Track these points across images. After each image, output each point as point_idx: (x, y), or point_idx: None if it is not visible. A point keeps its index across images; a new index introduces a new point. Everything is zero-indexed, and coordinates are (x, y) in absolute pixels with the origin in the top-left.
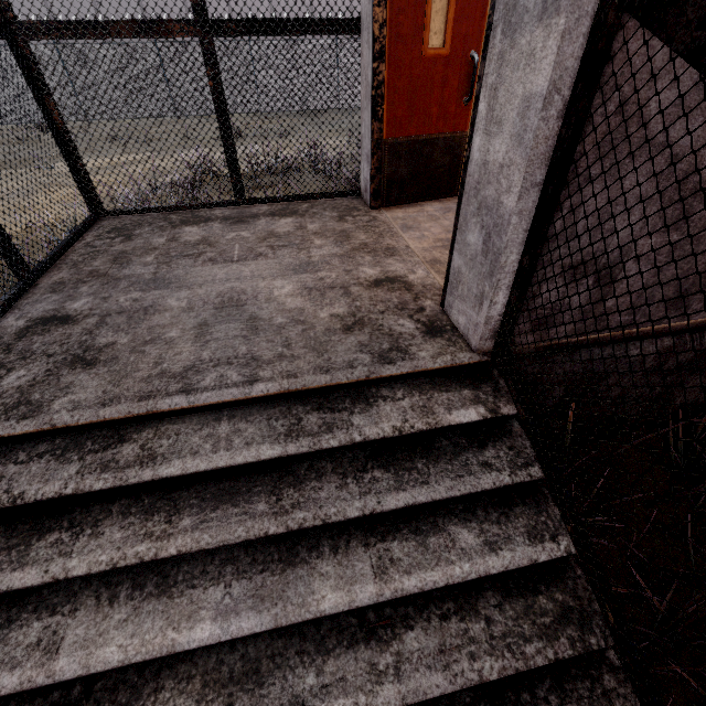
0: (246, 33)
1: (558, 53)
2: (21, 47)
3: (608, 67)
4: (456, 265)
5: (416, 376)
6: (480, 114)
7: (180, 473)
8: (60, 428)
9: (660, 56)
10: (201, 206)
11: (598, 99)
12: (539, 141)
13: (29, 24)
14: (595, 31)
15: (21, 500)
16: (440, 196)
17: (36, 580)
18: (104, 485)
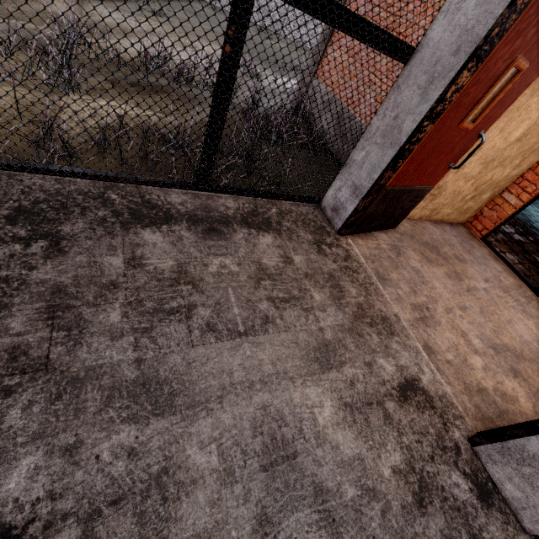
0: (301, 5)
1: None
2: None
3: None
4: (531, 448)
5: None
6: None
7: None
8: None
9: None
10: (150, 183)
11: None
12: None
13: None
14: None
15: None
16: (386, 228)
17: None
18: None
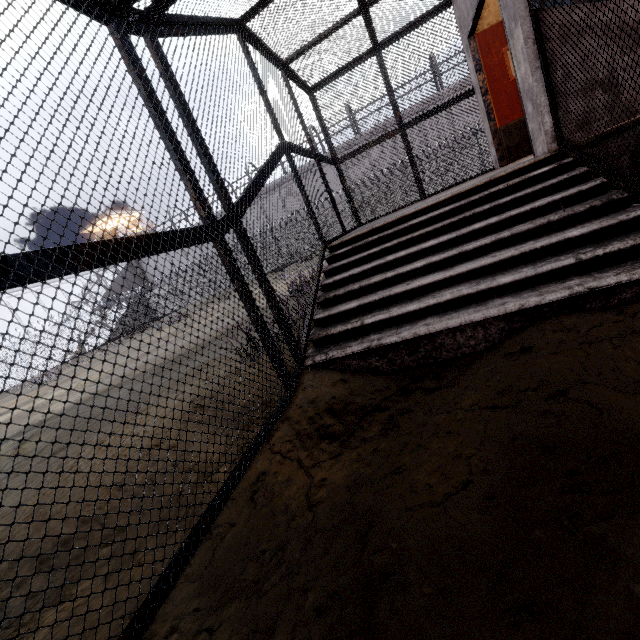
0: (419, 121)
1: (522, 30)
2: (338, 167)
3: (545, 22)
4: (530, 129)
5: (517, 176)
6: (515, 66)
7: (416, 222)
8: (373, 232)
9: (566, 7)
10: (404, 207)
11: (548, 31)
12: (530, 55)
13: (341, 158)
14: (531, 18)
15: (367, 241)
16: None
17: (376, 250)
18: (391, 232)
